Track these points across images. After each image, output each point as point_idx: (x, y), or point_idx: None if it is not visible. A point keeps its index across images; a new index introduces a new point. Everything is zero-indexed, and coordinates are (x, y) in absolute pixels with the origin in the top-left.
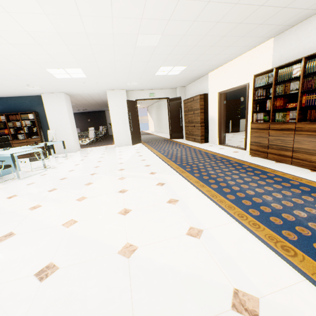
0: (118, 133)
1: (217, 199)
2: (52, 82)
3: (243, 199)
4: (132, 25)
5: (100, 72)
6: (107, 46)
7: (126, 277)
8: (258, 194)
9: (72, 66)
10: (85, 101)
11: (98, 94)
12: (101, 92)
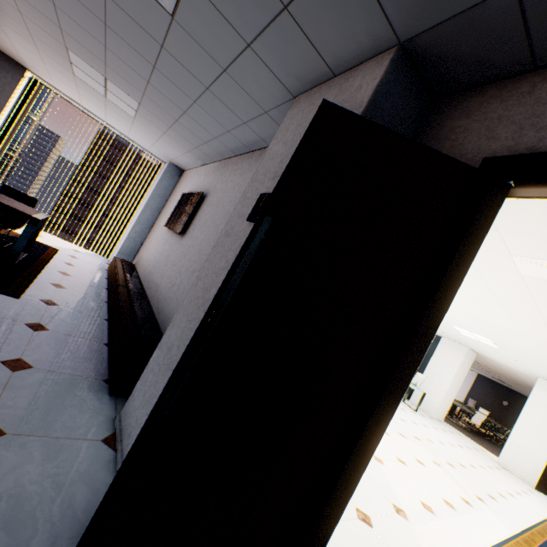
0: (518, 446)
1: None
2: (455, 334)
3: None
4: (542, 335)
5: (517, 352)
6: (518, 337)
7: None
8: None
9: (479, 334)
10: (503, 371)
11: (524, 373)
12: (529, 374)
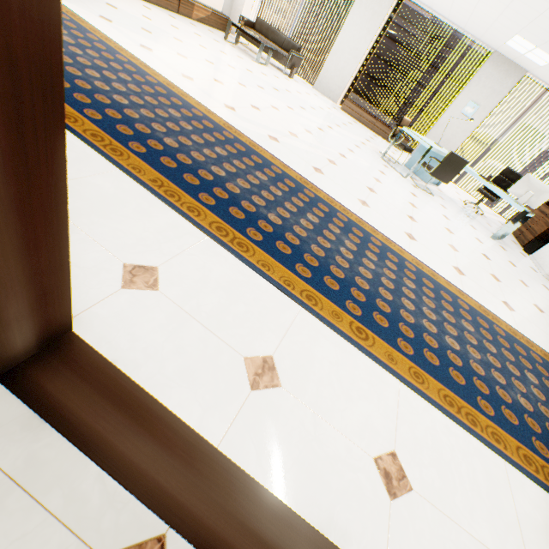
0: None
1: (139, 62)
2: None
3: (104, 50)
4: None
5: None
6: None
7: (170, 47)
8: (81, 47)
9: None
10: None
11: None
12: None
